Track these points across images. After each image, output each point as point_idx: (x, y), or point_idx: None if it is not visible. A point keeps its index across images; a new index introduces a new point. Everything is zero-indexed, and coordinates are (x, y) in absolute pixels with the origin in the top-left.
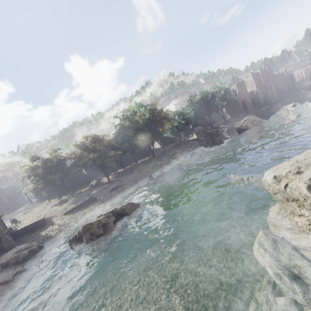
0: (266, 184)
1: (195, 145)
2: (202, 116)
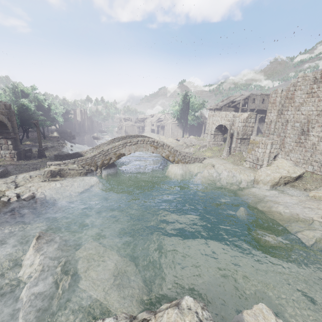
0: None
1: (66, 140)
2: (56, 122)
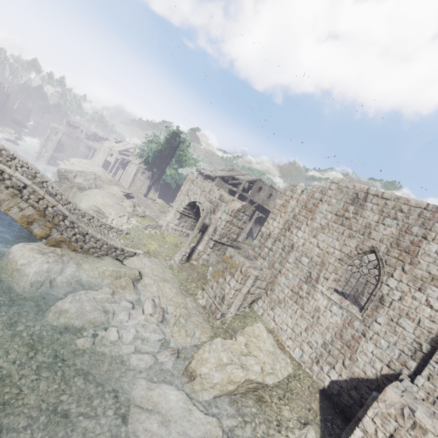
0: (60, 172)
1: None
2: None
